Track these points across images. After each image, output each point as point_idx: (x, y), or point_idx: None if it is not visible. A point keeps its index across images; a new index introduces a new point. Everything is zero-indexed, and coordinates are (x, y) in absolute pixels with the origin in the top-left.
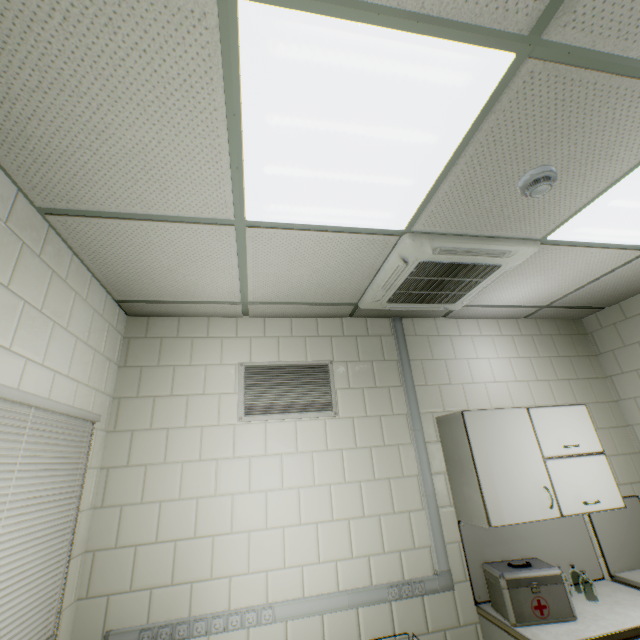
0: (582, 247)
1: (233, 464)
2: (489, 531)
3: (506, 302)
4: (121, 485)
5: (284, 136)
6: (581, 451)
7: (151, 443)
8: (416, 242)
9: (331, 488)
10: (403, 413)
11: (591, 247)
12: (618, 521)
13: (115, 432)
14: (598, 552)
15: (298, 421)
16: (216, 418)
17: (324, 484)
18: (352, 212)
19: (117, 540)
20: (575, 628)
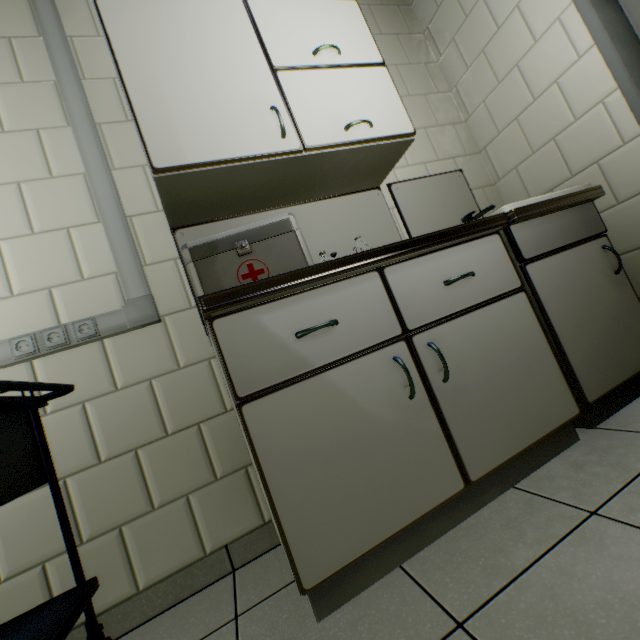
0: None
1: None
2: None
3: None
4: None
5: None
6: (346, 62)
7: None
8: None
9: None
10: (47, 81)
11: None
12: (435, 202)
13: None
14: None
15: None
16: None
17: None
18: None
19: None
20: None
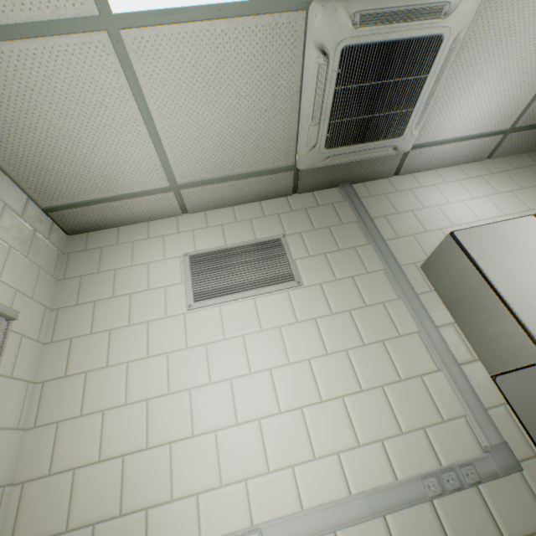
0: None
1: (187, 355)
2: None
3: (462, 130)
4: (57, 399)
5: None
6: None
7: (92, 348)
8: (327, 8)
9: (311, 363)
10: (379, 269)
11: None
12: None
13: (52, 343)
14: None
15: (257, 298)
16: (163, 311)
17: (301, 360)
18: None
19: (51, 465)
20: None
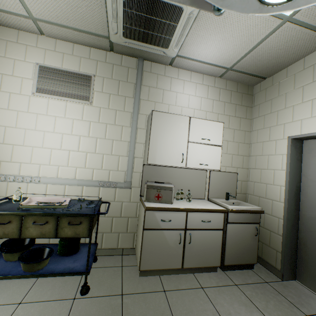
0: None
1: (27, 115)
2: (157, 172)
3: (204, 59)
4: None
5: None
6: (210, 143)
7: None
8: None
9: (80, 137)
10: (130, 112)
11: None
12: (222, 180)
13: None
14: (207, 190)
15: (68, 102)
16: (19, 90)
17: (77, 135)
18: None
19: None
20: (168, 205)
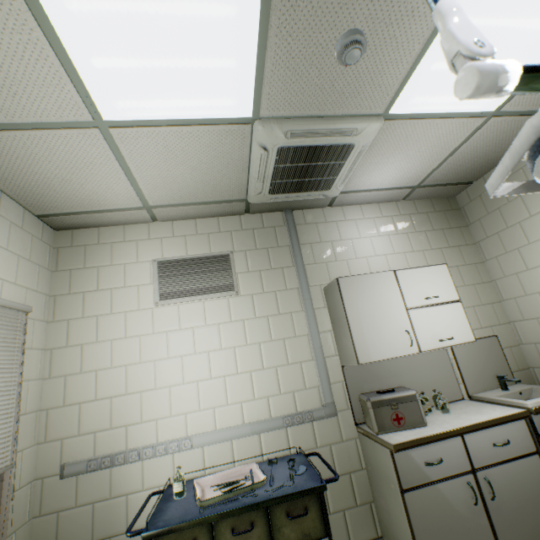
0: (426, 119)
1: (153, 338)
2: (368, 372)
3: (380, 185)
4: (63, 361)
5: (92, 23)
6: (440, 301)
7: (84, 328)
8: (266, 128)
9: (235, 350)
10: (295, 287)
11: (434, 118)
12: (478, 356)
13: (54, 322)
14: (460, 380)
15: (206, 301)
16: (137, 305)
17: (229, 347)
18: (196, 102)
19: (64, 401)
20: (423, 430)
